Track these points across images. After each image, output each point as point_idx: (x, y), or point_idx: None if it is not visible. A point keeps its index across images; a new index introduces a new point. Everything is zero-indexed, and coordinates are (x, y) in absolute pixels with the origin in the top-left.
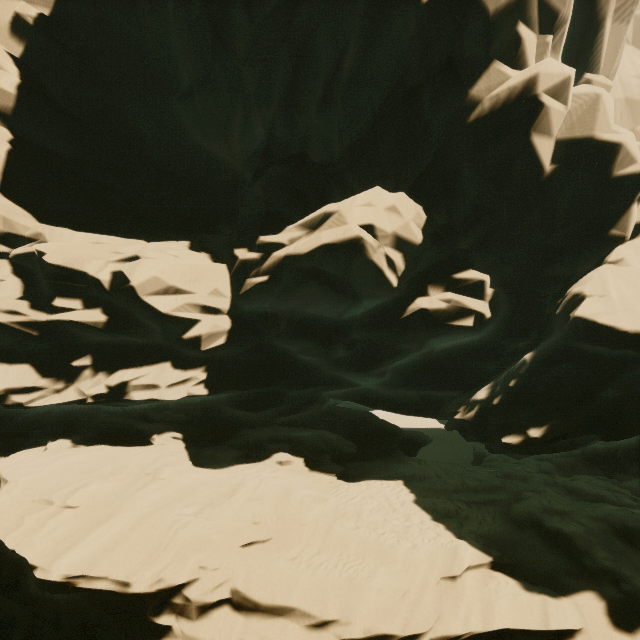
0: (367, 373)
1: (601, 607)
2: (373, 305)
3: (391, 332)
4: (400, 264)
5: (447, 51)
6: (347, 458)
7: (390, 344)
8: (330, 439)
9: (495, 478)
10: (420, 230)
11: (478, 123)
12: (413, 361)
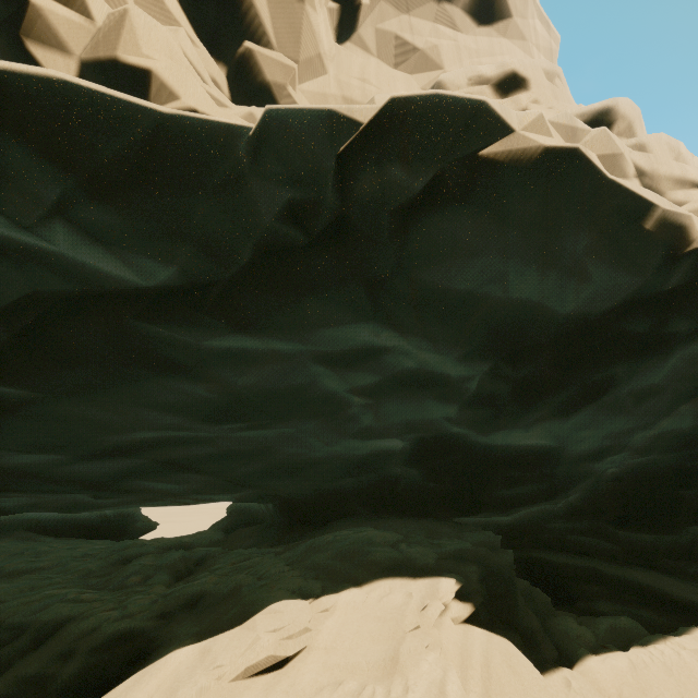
0: None
1: None
2: None
3: None
4: None
5: None
6: None
7: None
8: None
9: (65, 557)
10: None
11: None
12: None
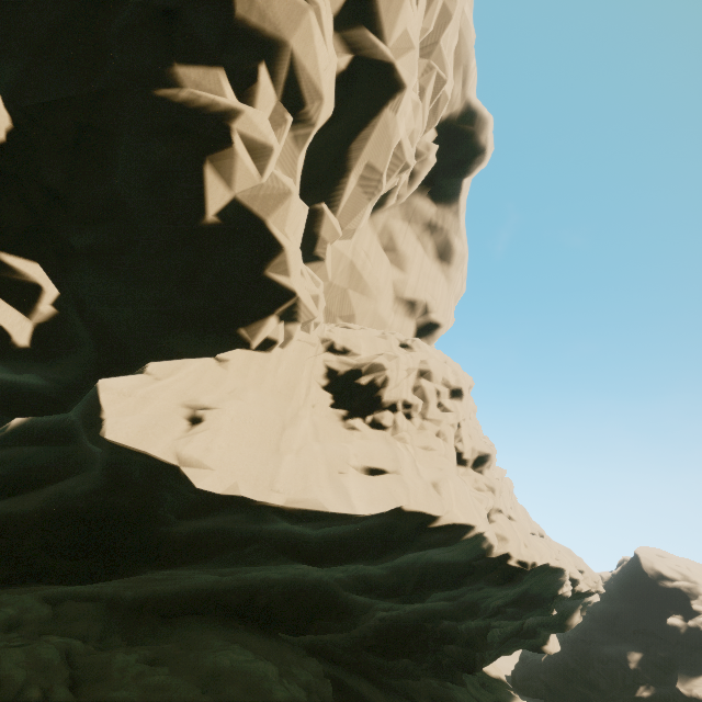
0: None
1: None
2: None
3: None
4: None
5: (178, 2)
6: None
7: None
8: None
9: None
10: None
11: (164, 104)
12: None
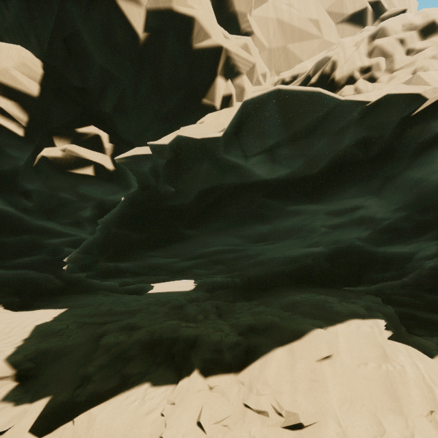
0: (58, 222)
1: (37, 412)
2: (27, 157)
3: (43, 181)
4: (16, 113)
5: None
6: (50, 293)
7: (52, 194)
8: (29, 277)
9: (142, 305)
10: (36, 83)
11: None
12: (95, 213)
